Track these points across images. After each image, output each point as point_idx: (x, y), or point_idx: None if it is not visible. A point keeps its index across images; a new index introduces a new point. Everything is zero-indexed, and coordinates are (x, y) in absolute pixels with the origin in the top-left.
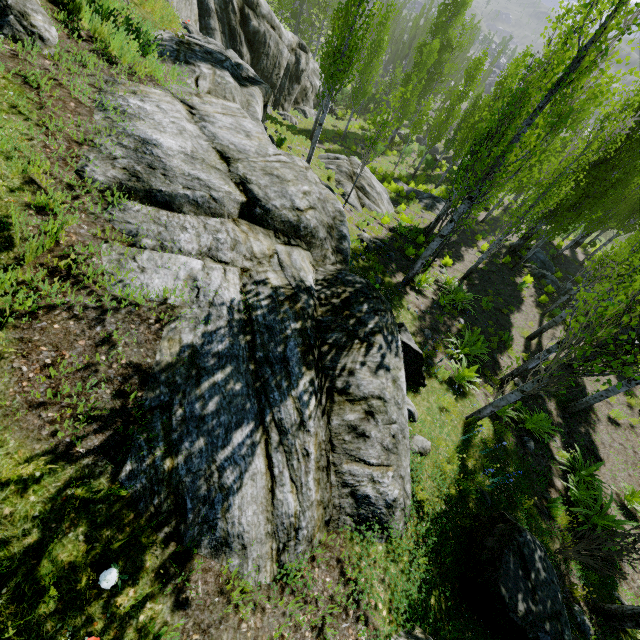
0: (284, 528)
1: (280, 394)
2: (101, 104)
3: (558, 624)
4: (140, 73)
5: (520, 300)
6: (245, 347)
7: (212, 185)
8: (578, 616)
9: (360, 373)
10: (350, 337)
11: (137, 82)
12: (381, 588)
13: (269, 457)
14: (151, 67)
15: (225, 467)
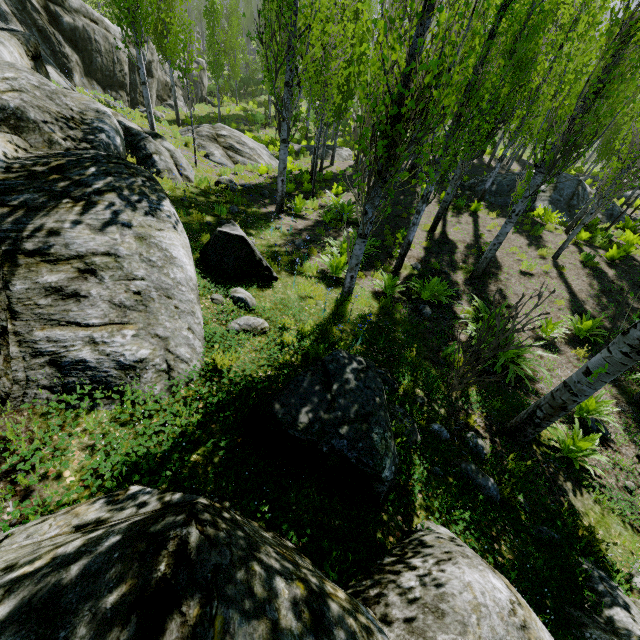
0: None
1: None
2: None
3: (363, 425)
4: None
5: None
6: None
7: None
8: (470, 441)
9: (72, 232)
10: (54, 197)
11: None
12: (82, 455)
13: None
14: None
15: None
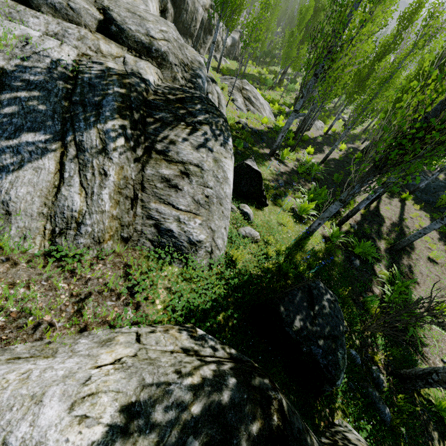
0: (64, 217)
1: (86, 124)
2: None
3: (333, 343)
4: None
5: None
6: (62, 90)
7: None
8: (374, 372)
9: (182, 145)
10: (177, 119)
11: None
12: (164, 292)
13: (62, 164)
14: None
15: (5, 152)
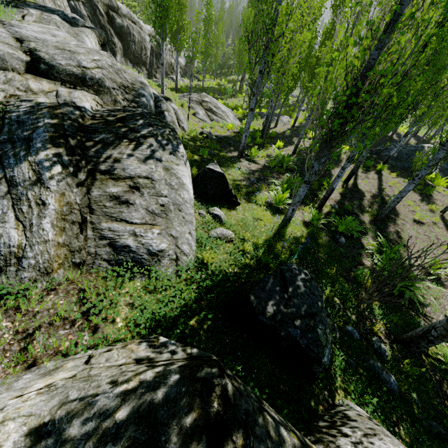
0: (1, 255)
1: (16, 160)
2: None
3: (311, 321)
4: None
5: (339, 161)
6: None
7: None
8: (375, 344)
9: (127, 161)
10: (119, 138)
11: None
12: (126, 309)
13: None
14: None
15: None
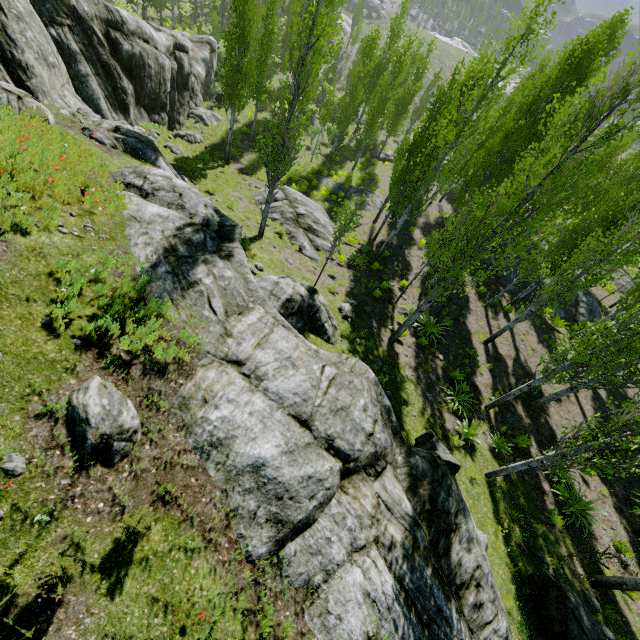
0: None
1: (449, 639)
2: (200, 449)
3: None
4: (184, 357)
5: (466, 298)
6: (417, 621)
7: (320, 475)
8: (590, 600)
9: (463, 559)
10: (448, 535)
11: (190, 373)
12: None
13: None
14: (183, 336)
15: None
